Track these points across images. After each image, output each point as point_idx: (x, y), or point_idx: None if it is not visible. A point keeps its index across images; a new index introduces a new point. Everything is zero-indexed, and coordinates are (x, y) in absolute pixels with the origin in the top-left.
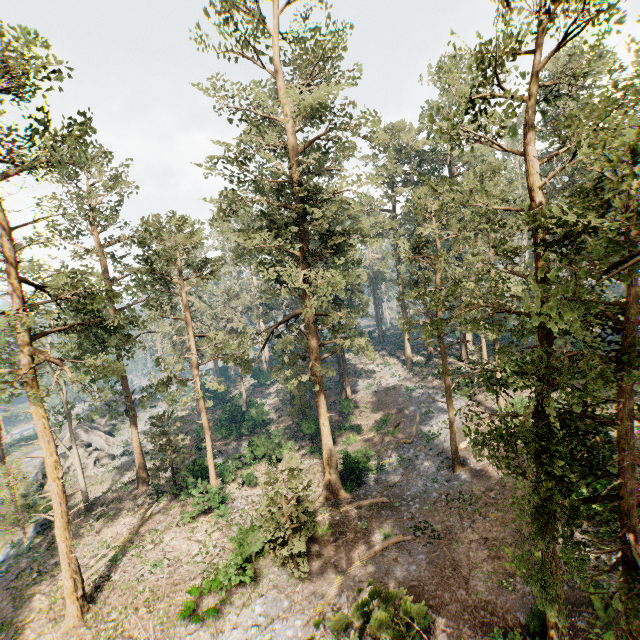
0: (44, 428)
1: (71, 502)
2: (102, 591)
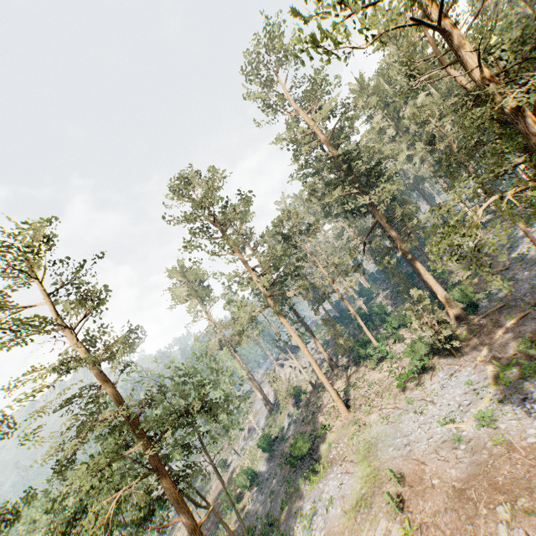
0: (289, 326)
1: (302, 390)
2: (350, 402)
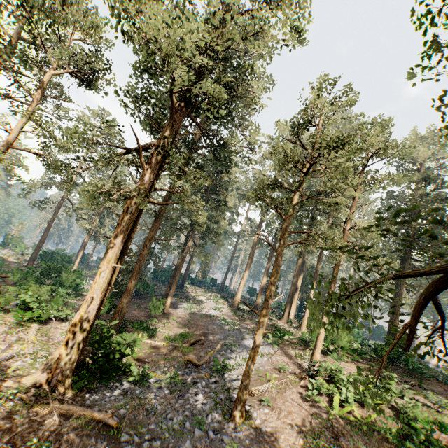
0: None
1: None
2: None
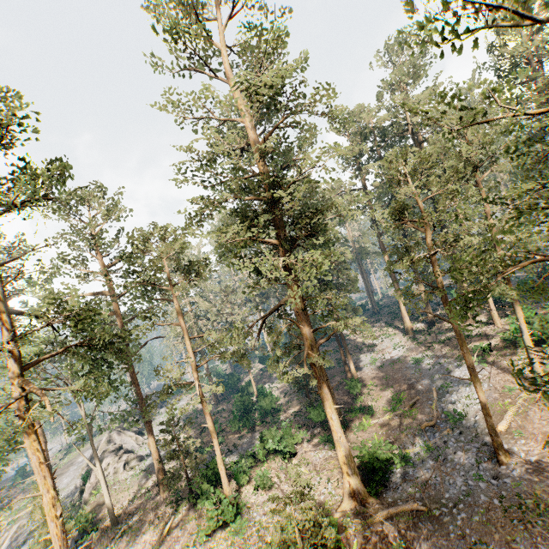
0: (39, 462)
1: (101, 513)
2: None
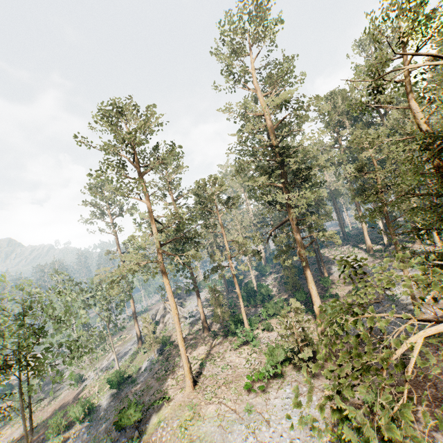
0: (169, 289)
1: (171, 339)
2: (200, 378)
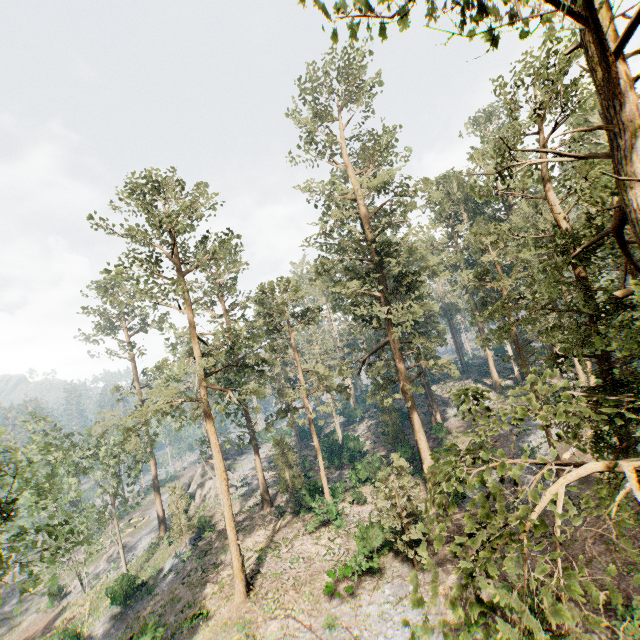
0: (215, 441)
1: (213, 521)
2: (256, 579)
